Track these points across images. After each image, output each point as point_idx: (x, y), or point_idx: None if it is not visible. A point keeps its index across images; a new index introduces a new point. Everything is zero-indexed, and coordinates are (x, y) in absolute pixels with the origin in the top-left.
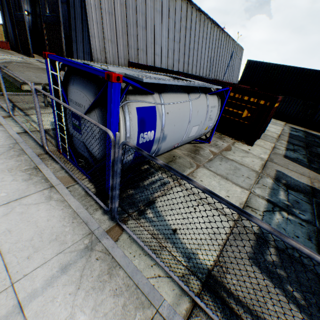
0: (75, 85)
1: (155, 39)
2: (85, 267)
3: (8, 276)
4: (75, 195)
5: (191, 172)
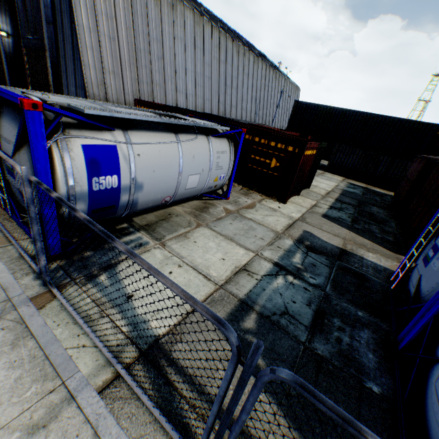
0: (5, 117)
1: (176, 72)
2: None
3: None
4: (4, 257)
5: (185, 232)
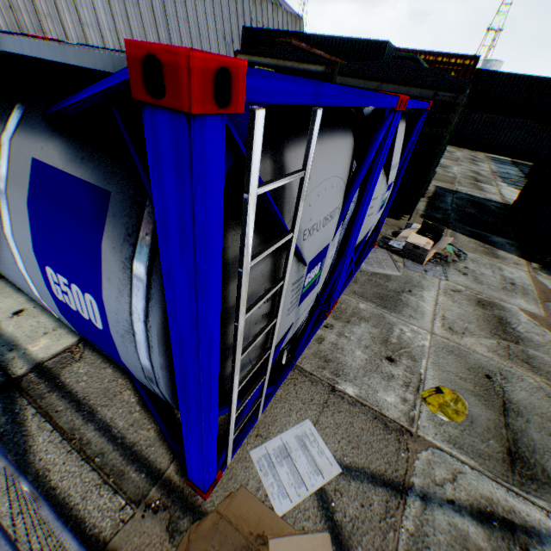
0: None
1: None
2: None
3: None
4: None
5: None
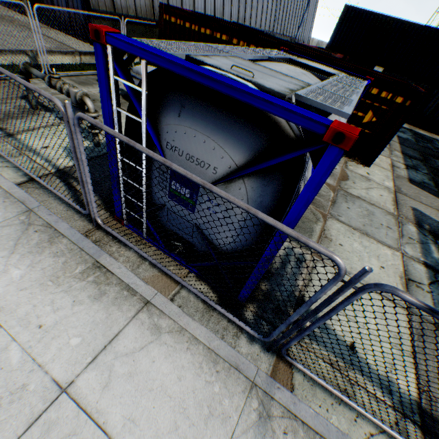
0: (188, 118)
1: None
2: None
3: None
4: (192, 313)
5: (321, 230)
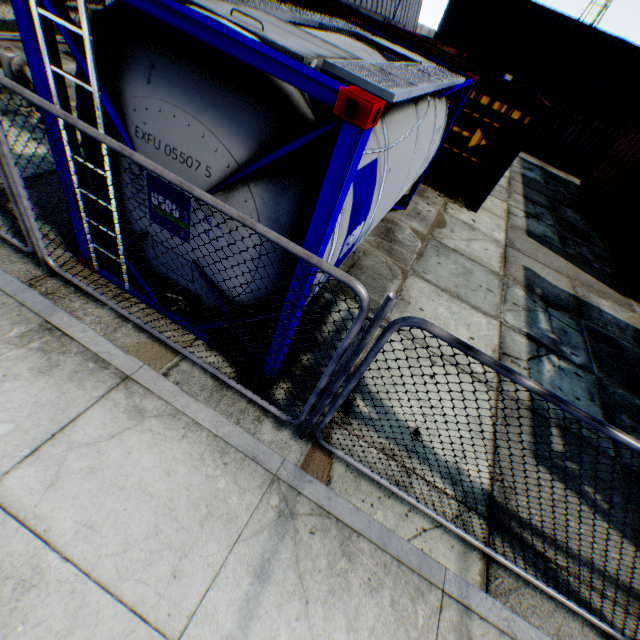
0: (162, 86)
1: None
2: (298, 557)
3: (155, 631)
4: (195, 392)
5: (397, 290)
